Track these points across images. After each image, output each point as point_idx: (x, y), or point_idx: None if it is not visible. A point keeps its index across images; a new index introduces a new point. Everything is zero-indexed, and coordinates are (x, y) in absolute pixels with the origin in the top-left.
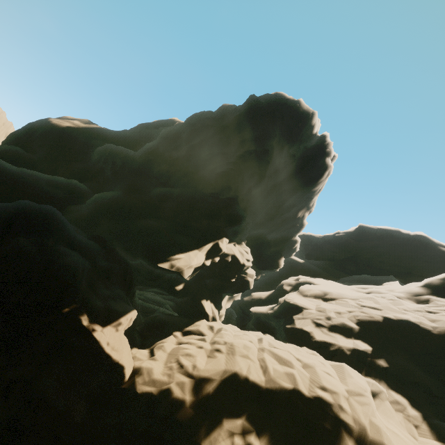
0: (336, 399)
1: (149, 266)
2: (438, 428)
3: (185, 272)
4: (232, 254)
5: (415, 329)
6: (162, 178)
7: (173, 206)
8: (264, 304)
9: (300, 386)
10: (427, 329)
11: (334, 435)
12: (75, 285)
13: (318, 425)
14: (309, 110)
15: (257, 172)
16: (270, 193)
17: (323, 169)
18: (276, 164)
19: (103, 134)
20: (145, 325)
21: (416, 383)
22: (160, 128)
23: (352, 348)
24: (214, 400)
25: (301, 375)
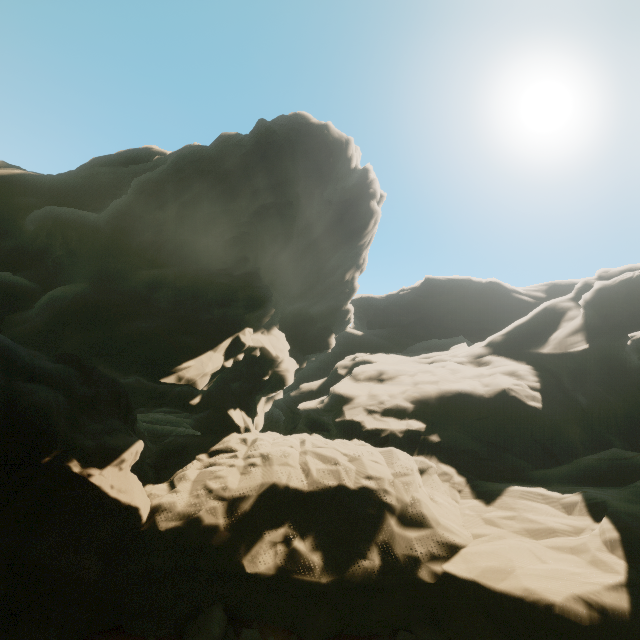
0: (381, 485)
1: (149, 383)
2: (478, 488)
3: (199, 383)
4: (261, 347)
5: (470, 397)
6: (147, 254)
7: (170, 296)
8: (316, 397)
9: (345, 481)
10: (480, 394)
11: (378, 518)
12: (51, 427)
13: (363, 513)
14: (341, 138)
15: (281, 232)
16: (303, 256)
17: (368, 216)
18: (306, 216)
19: (34, 185)
20: (158, 454)
21: (465, 451)
22: (131, 166)
23: (405, 429)
24: (252, 517)
25: (347, 470)
